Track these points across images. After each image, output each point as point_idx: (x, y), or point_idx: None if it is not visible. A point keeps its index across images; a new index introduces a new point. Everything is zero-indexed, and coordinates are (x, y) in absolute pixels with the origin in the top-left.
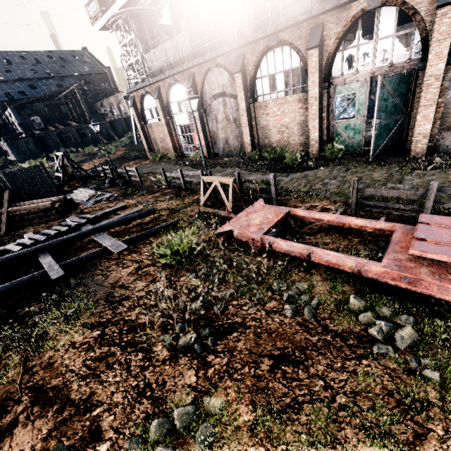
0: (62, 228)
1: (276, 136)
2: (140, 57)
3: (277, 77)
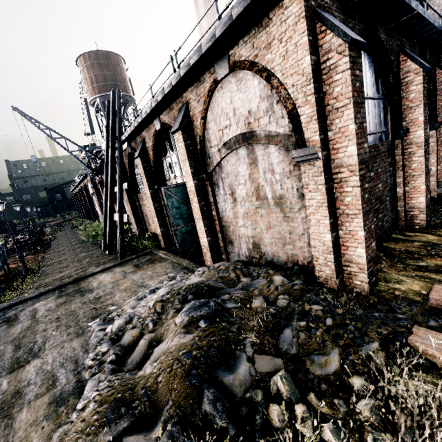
0: None
1: None
2: None
3: None
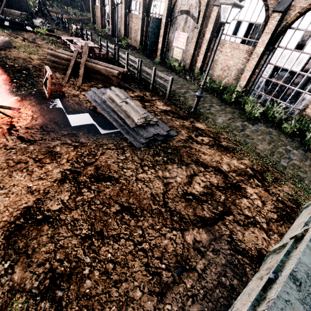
0: (18, 20)
1: (133, 34)
2: None
3: (137, 3)
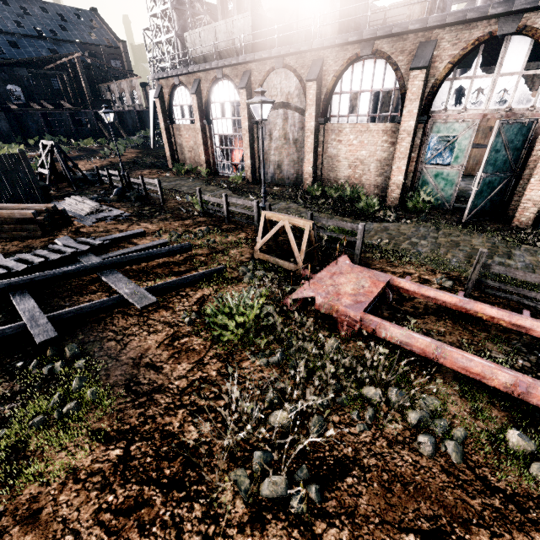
0: (51, 255)
1: (346, 171)
2: (174, 35)
3: (361, 97)
